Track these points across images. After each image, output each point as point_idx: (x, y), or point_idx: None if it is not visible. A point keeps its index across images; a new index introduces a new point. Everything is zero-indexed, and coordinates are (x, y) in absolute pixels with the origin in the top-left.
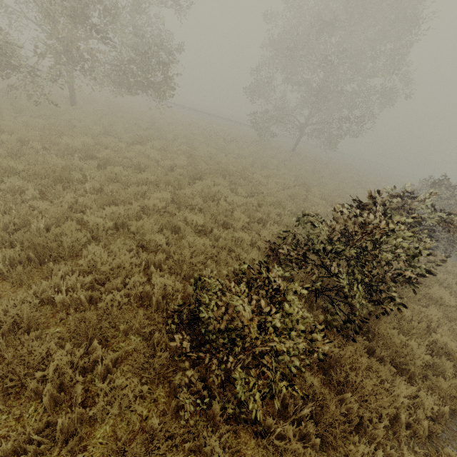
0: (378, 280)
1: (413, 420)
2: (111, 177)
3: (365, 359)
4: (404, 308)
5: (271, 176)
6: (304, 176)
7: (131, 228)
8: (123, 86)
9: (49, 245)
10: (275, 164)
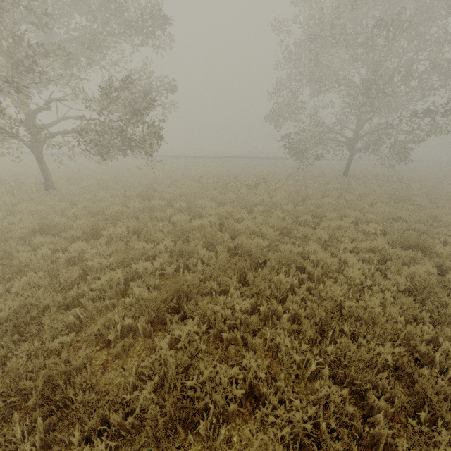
0: None
1: None
2: None
3: None
4: None
5: (338, 236)
6: (392, 216)
7: None
8: (94, 151)
9: None
10: (331, 203)
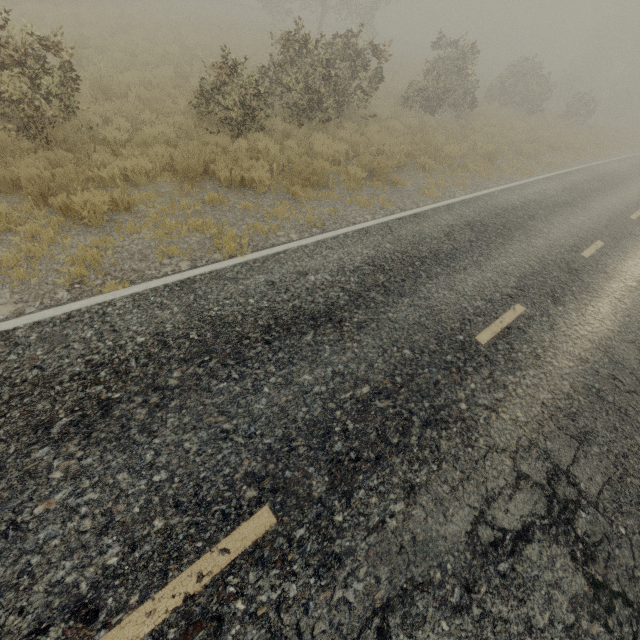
0: (322, 95)
1: (330, 153)
2: (115, 62)
3: (305, 128)
4: (352, 123)
5: None
6: None
7: (153, 84)
8: None
9: (109, 87)
10: None
